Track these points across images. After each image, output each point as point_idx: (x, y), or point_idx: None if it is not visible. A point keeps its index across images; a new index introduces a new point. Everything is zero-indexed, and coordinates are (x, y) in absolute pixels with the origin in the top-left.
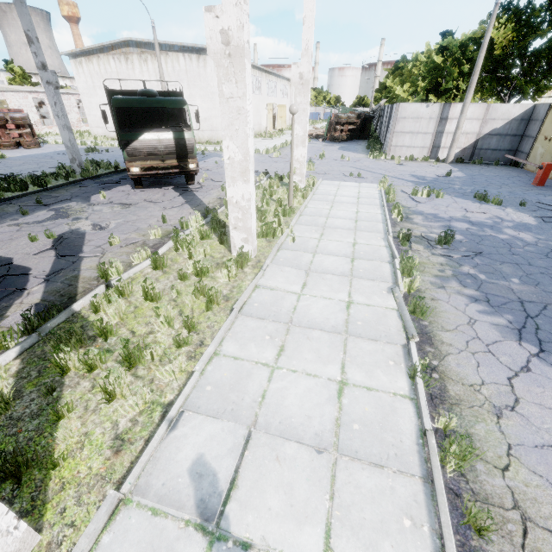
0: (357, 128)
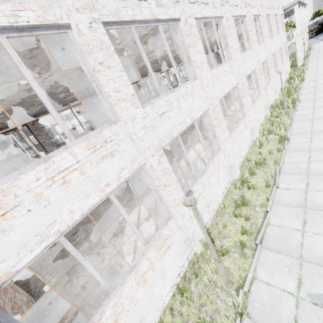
0: (319, 29)
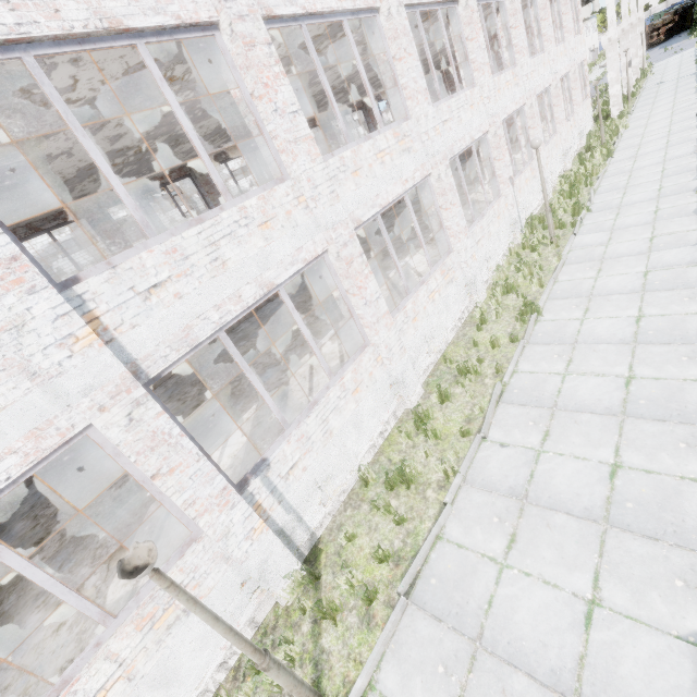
0: (675, 25)
